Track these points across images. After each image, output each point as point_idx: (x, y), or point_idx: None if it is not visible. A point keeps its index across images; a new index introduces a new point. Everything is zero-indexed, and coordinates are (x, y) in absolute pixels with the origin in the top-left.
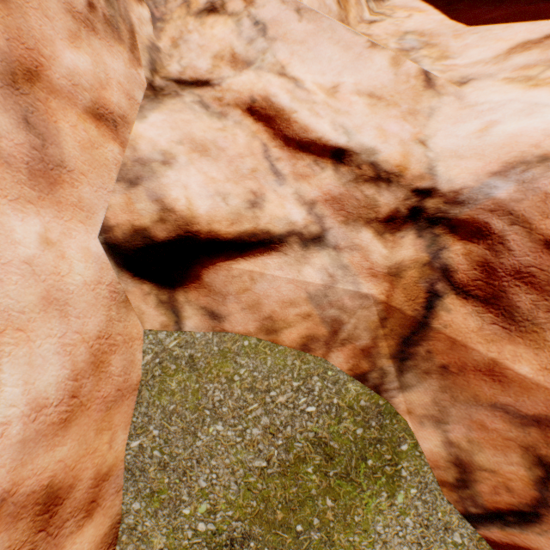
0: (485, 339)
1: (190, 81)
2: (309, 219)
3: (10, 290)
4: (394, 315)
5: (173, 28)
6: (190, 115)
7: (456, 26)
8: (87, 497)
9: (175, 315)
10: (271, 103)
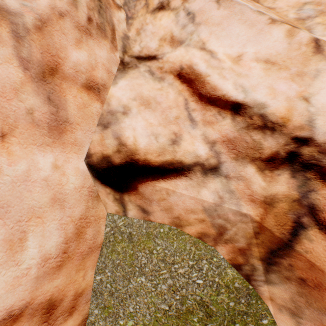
0: None
1: (144, 56)
2: (210, 154)
3: (35, 196)
4: (265, 233)
5: (137, 23)
6: (142, 80)
7: None
8: (70, 305)
9: (123, 207)
10: (193, 70)
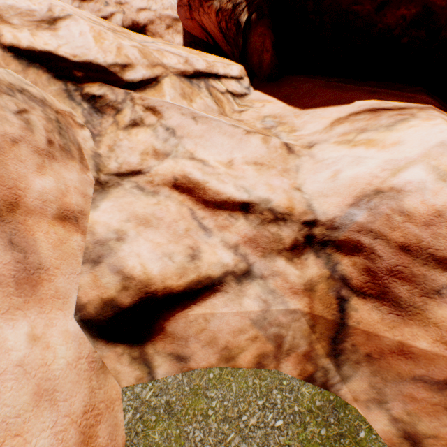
0: (388, 327)
1: (126, 172)
2: (237, 258)
3: (7, 397)
4: (319, 321)
5: (108, 139)
6: (131, 198)
7: (294, 110)
8: None
9: (147, 367)
10: (189, 179)
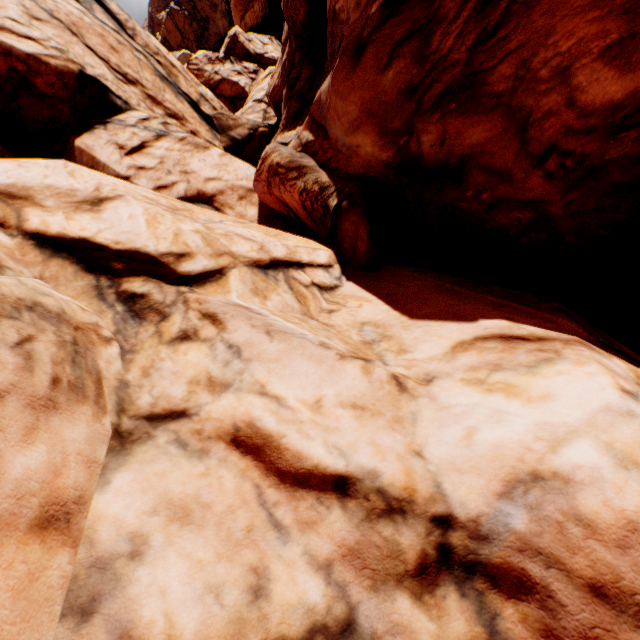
0: None
1: (163, 412)
2: (330, 592)
3: None
4: None
5: (144, 357)
6: (165, 462)
7: (401, 317)
8: None
9: None
10: (257, 428)
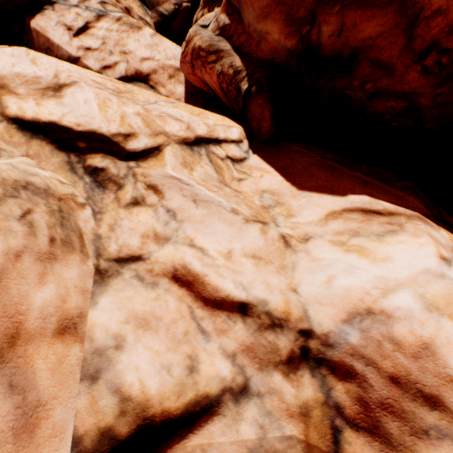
0: None
1: (126, 257)
2: (234, 370)
3: None
4: (314, 450)
5: (109, 217)
6: (131, 291)
7: (291, 187)
8: None
9: None
10: (189, 270)
